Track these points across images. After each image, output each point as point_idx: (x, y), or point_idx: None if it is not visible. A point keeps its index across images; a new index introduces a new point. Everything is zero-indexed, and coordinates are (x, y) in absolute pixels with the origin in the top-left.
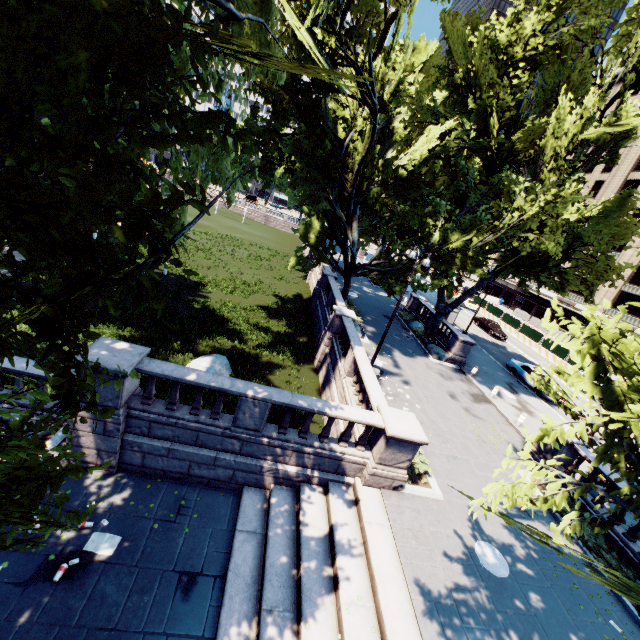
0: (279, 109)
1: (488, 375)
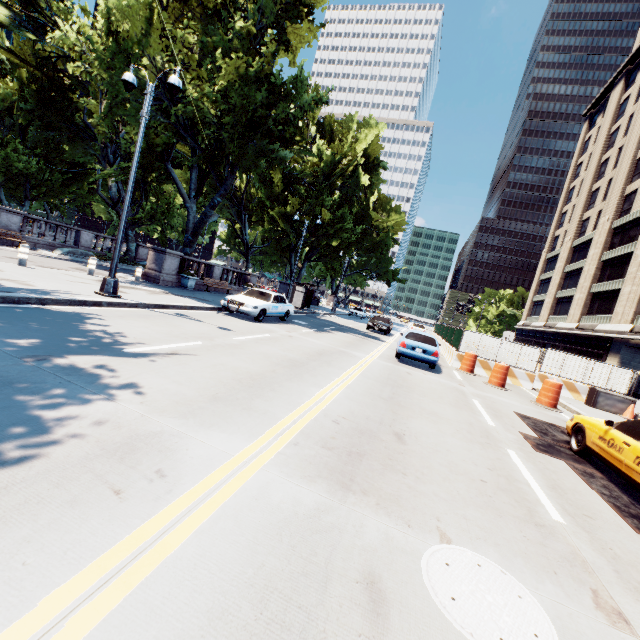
0: (41, 87)
1: (182, 292)
